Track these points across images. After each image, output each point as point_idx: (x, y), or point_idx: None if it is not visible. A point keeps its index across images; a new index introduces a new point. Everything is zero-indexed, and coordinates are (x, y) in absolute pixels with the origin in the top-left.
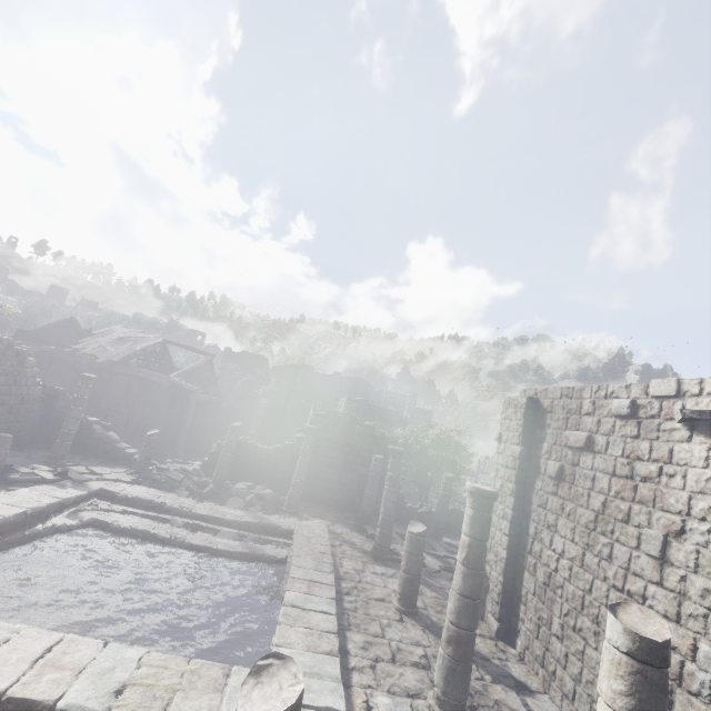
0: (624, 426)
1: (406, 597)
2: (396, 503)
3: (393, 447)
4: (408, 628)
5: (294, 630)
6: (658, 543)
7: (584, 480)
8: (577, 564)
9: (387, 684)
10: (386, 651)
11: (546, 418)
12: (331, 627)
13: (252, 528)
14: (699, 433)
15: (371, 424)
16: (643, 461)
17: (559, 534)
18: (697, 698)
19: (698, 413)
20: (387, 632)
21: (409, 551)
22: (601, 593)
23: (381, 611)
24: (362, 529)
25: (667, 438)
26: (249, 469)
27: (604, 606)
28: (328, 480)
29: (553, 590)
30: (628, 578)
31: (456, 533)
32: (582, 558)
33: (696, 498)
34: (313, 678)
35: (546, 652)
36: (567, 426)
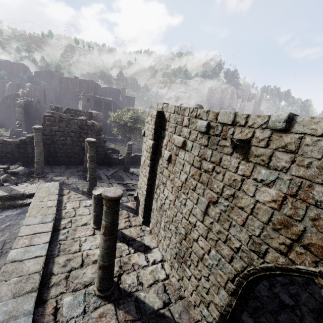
0: (202, 138)
1: (96, 222)
2: (106, 157)
3: (88, 139)
4: (96, 238)
5: (7, 284)
6: (205, 206)
7: (179, 165)
8: (172, 204)
9: (72, 286)
10: (78, 261)
11: (166, 124)
12: (38, 267)
13: (4, 198)
14: (237, 152)
15: (84, 118)
16: (207, 161)
17: (167, 188)
18: (206, 267)
19: (240, 141)
20: (82, 246)
21: (94, 203)
22: (179, 218)
23: (83, 233)
24: (85, 177)
25: (220, 150)
26: (6, 154)
27: (180, 224)
28: (64, 152)
29: (163, 211)
30: (190, 216)
31: (137, 165)
32: (174, 201)
33: (226, 188)
34: (10, 321)
35: (158, 233)
36: (175, 131)
